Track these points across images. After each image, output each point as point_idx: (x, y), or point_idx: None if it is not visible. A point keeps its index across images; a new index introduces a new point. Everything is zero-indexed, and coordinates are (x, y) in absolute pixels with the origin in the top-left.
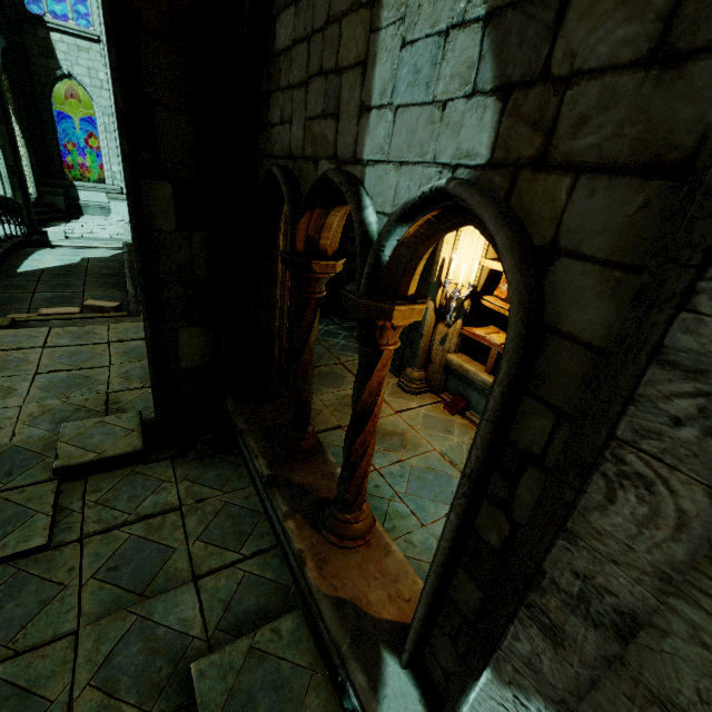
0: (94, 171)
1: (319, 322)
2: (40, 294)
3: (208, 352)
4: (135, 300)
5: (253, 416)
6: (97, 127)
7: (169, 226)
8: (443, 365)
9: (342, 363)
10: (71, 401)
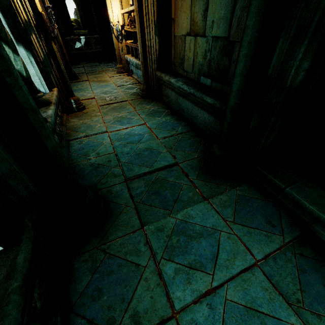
0: None
1: (107, 64)
2: None
3: None
4: None
5: None
6: None
7: None
8: (125, 60)
9: (104, 71)
10: None
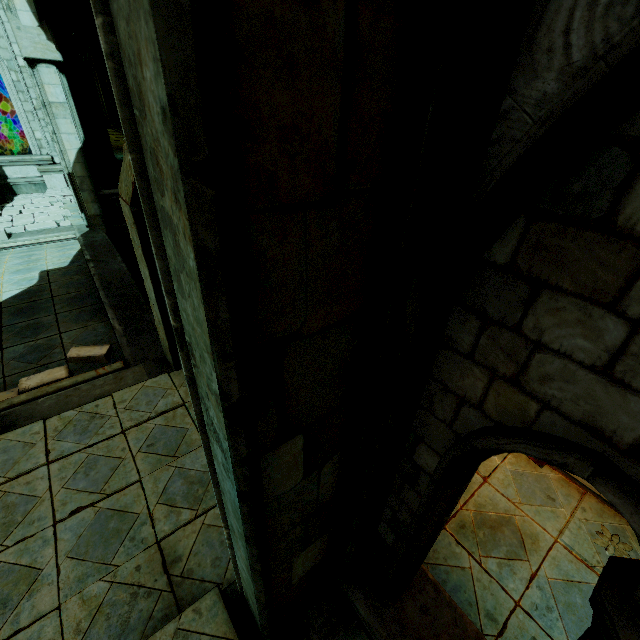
0: (10, 132)
1: None
2: (10, 350)
3: (322, 550)
4: (126, 341)
5: (406, 639)
6: (0, 78)
7: (293, 480)
8: None
9: None
10: (120, 577)
